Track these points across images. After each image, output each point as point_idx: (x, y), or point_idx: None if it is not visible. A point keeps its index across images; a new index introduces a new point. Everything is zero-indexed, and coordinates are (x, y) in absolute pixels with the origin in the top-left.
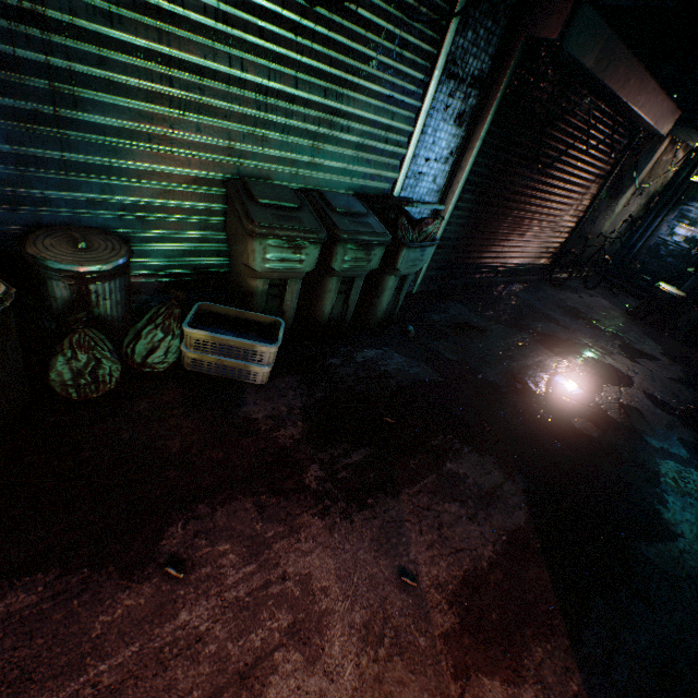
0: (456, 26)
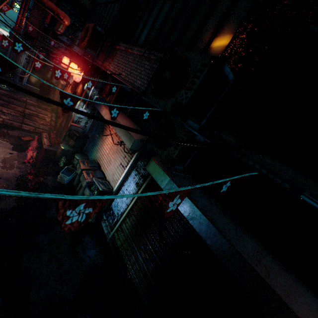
0: (135, 157)
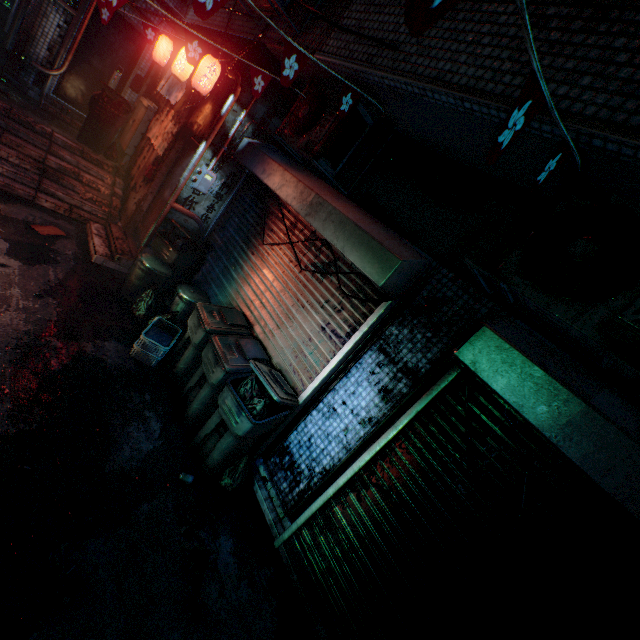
0: (380, 312)
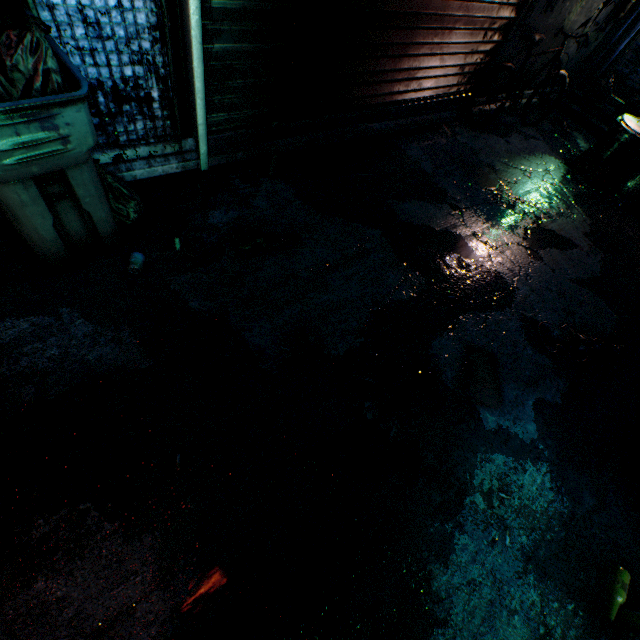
0: None
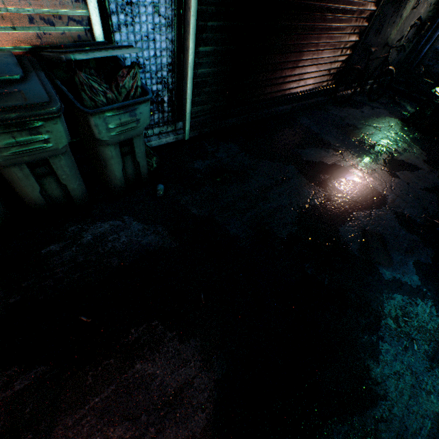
0: None
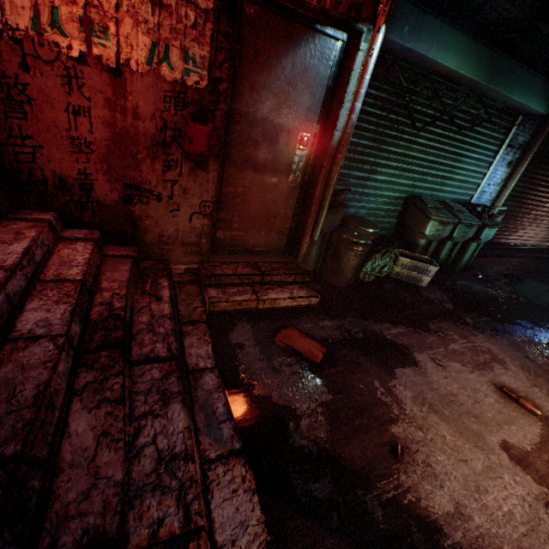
0: (516, 127)
